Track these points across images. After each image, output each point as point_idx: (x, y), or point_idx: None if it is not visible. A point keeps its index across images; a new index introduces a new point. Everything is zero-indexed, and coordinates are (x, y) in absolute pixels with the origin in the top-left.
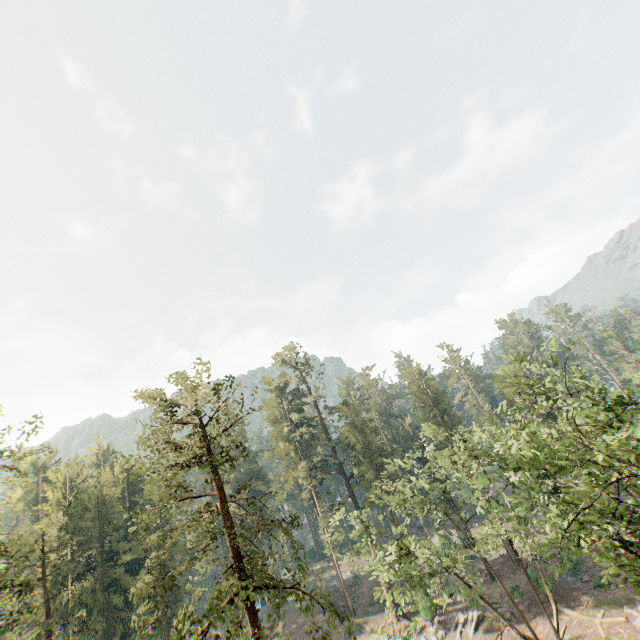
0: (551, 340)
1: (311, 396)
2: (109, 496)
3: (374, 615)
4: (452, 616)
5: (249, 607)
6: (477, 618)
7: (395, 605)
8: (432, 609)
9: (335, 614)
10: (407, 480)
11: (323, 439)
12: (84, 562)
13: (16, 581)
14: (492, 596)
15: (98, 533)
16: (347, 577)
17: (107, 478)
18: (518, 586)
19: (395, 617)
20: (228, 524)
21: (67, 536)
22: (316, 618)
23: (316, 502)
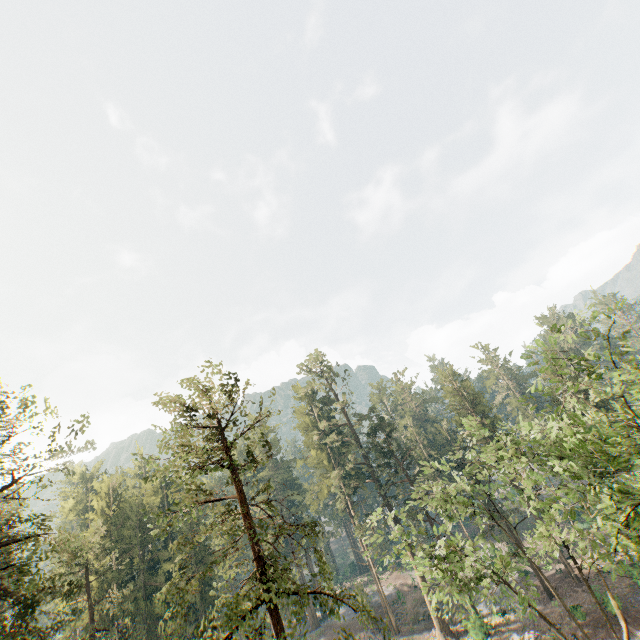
0: (583, 313)
1: (340, 402)
2: (149, 505)
3: (419, 633)
4: (506, 637)
5: (275, 613)
6: (534, 639)
7: (441, 623)
8: (482, 628)
9: (378, 631)
10: (442, 484)
11: (355, 445)
12: (127, 570)
13: (67, 587)
14: (550, 616)
15: (139, 541)
16: (389, 592)
17: (147, 488)
18: (580, 605)
19: (442, 636)
20: (247, 524)
21: (108, 543)
22: (358, 635)
23: (352, 512)
